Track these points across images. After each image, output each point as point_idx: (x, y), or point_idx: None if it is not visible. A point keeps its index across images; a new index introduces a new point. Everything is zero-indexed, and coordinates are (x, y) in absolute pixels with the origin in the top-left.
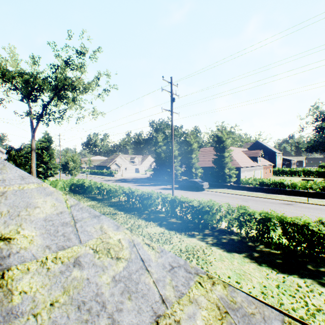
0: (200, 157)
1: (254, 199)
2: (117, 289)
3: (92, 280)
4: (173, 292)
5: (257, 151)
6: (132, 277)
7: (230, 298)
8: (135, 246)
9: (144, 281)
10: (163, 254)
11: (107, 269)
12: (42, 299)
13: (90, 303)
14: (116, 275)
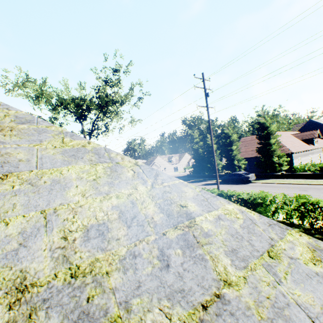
0: (241, 147)
1: (315, 187)
2: (244, 231)
3: (231, 226)
4: (275, 236)
5: (312, 131)
6: (249, 226)
7: (314, 244)
8: (243, 212)
9: (257, 229)
10: (261, 217)
11: (235, 222)
12: (215, 231)
13: (235, 235)
14: (240, 225)
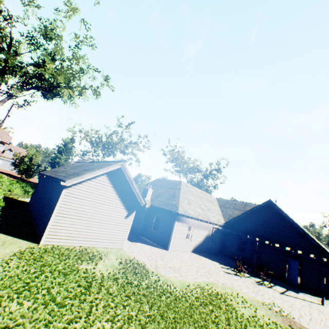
0: None
1: None
2: None
3: None
4: None
5: None
6: None
7: None
8: None
9: None
10: None
11: None
12: None
13: None
14: None
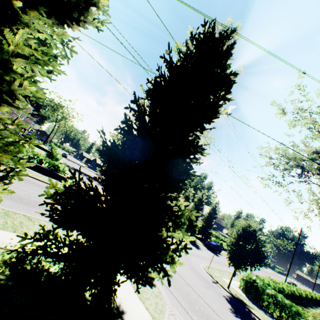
0: None
1: None
2: None
3: None
4: None
5: None
6: None
7: None
8: None
9: None
10: None
11: None
12: None
13: None
14: None
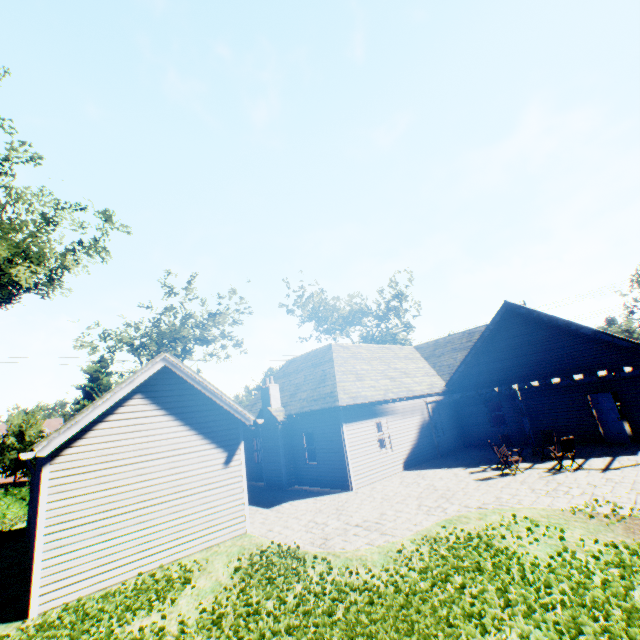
0: None
1: None
2: None
3: None
4: None
5: None
6: None
7: None
8: None
9: None
10: None
11: None
12: None
13: None
14: None
